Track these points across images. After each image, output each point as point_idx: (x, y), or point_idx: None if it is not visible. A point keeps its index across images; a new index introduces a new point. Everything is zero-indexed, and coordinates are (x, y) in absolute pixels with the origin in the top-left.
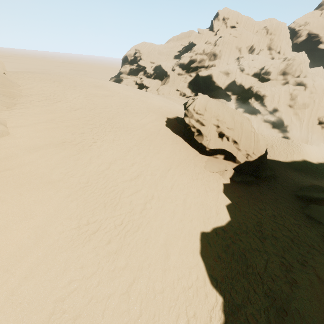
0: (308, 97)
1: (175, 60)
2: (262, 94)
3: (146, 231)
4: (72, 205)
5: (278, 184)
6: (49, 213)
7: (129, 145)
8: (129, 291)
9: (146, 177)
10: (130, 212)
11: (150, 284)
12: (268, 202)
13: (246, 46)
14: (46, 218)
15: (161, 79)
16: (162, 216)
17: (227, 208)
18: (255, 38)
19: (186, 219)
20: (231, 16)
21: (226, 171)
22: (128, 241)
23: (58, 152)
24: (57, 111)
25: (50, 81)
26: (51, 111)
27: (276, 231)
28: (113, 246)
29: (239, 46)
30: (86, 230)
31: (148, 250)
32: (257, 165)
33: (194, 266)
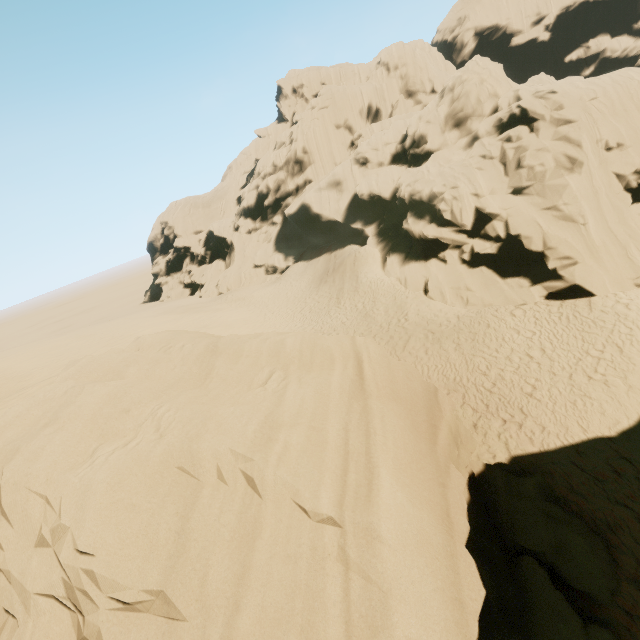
0: (553, 145)
1: None
2: (426, 197)
3: None
4: None
5: None
6: None
7: None
8: None
9: None
10: None
11: None
12: None
13: (357, 113)
14: None
15: (223, 256)
16: None
17: None
18: (367, 90)
19: None
20: (305, 79)
21: None
22: None
23: None
24: None
25: None
26: None
27: None
28: None
29: (342, 121)
30: None
31: None
32: None
33: None
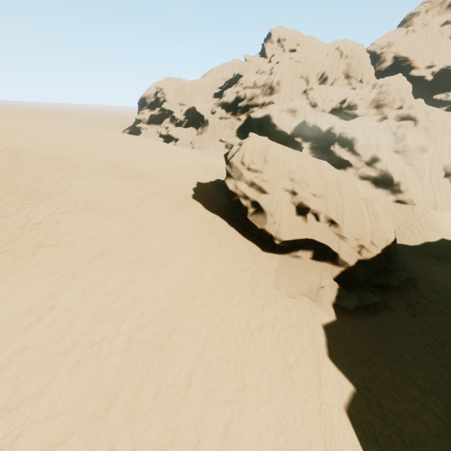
0: (423, 136)
1: (216, 99)
2: (350, 137)
3: None
4: None
5: (424, 299)
6: None
7: (82, 255)
8: None
9: (105, 366)
10: None
11: None
12: (429, 361)
13: (315, 74)
14: None
15: (196, 126)
16: None
17: (351, 417)
18: (327, 63)
19: None
20: (289, 36)
21: (323, 289)
22: None
23: None
24: None
25: None
26: None
27: None
28: None
29: (305, 74)
30: None
31: None
32: (381, 266)
33: None
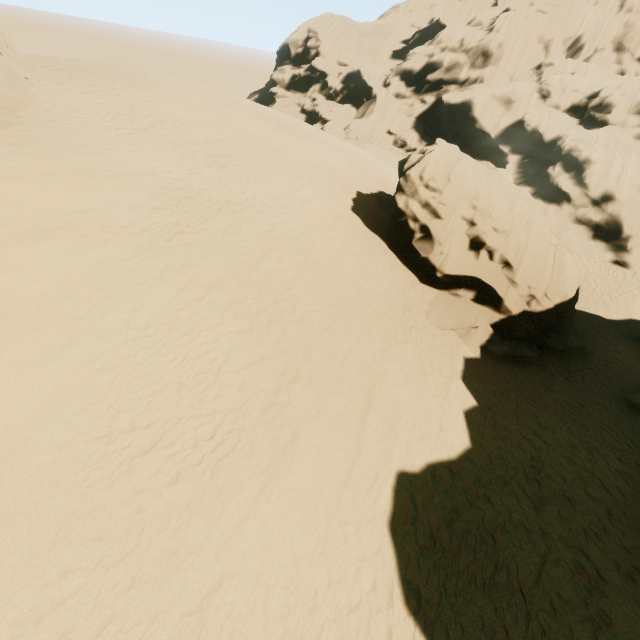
0: None
1: (394, 62)
2: (583, 158)
3: (269, 459)
4: (100, 381)
5: (588, 369)
6: (41, 395)
7: (260, 246)
8: (205, 608)
9: (288, 328)
10: (238, 410)
11: (258, 593)
12: (561, 412)
13: (565, 38)
14: (32, 409)
15: (357, 104)
16: (311, 427)
17: (466, 417)
18: (590, 19)
19: (366, 437)
20: None
21: (475, 330)
22: (222, 481)
23: (89, 247)
24: (106, 150)
25: (105, 81)
26: (91, 150)
27: (573, 485)
28: (182, 492)
29: (548, 37)
30: (125, 444)
31: (267, 507)
32: (549, 324)
33: (370, 554)
